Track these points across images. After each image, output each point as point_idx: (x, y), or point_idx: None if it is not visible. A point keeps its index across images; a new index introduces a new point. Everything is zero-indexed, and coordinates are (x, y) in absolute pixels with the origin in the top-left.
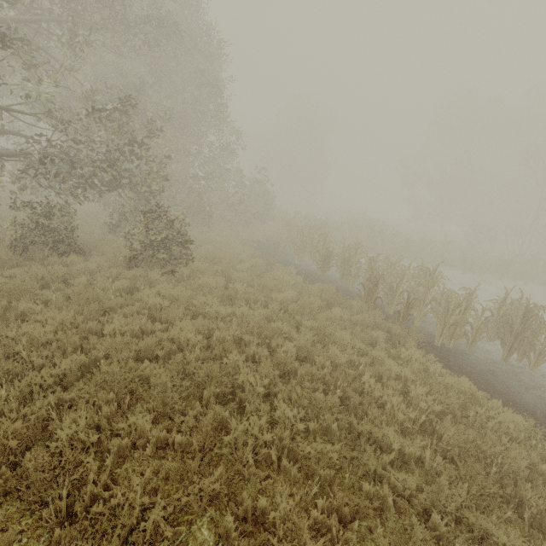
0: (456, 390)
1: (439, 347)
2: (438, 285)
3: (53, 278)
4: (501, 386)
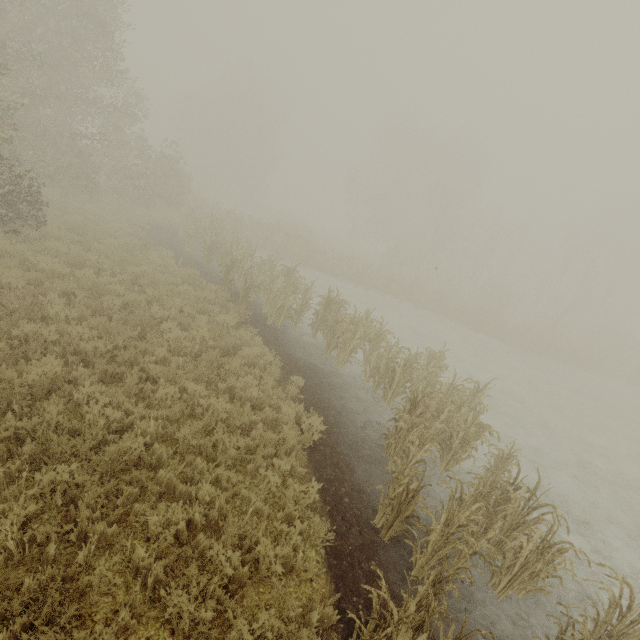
0: (242, 340)
1: (269, 325)
2: (296, 283)
3: None
4: (293, 348)
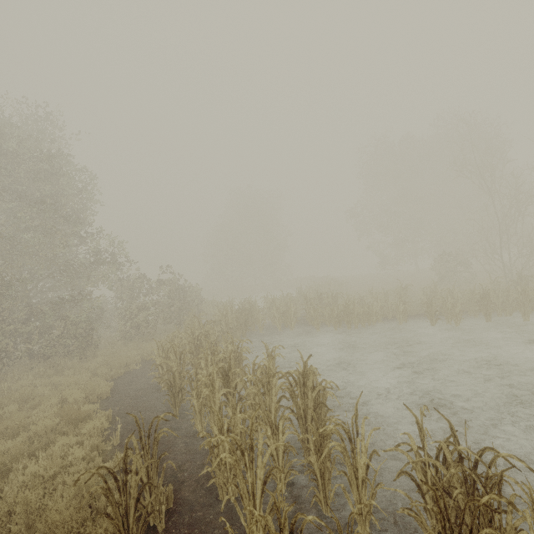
0: None
1: None
2: (321, 402)
3: None
4: None
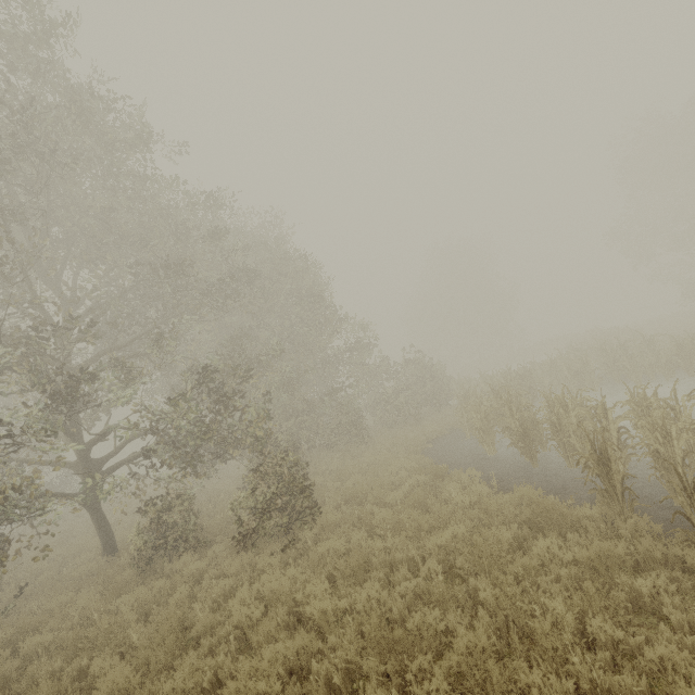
0: None
1: None
2: None
3: (156, 599)
4: None
